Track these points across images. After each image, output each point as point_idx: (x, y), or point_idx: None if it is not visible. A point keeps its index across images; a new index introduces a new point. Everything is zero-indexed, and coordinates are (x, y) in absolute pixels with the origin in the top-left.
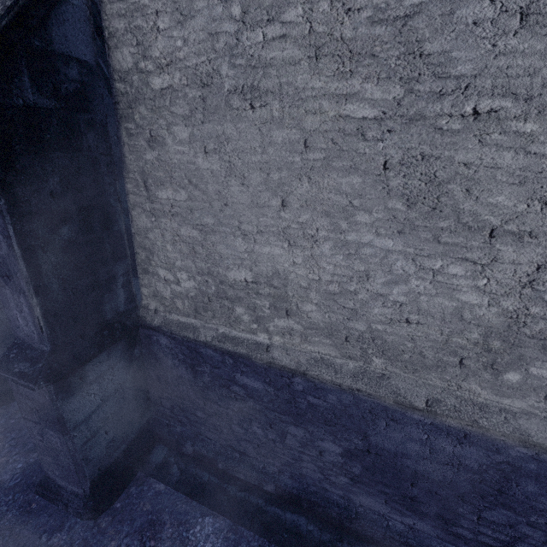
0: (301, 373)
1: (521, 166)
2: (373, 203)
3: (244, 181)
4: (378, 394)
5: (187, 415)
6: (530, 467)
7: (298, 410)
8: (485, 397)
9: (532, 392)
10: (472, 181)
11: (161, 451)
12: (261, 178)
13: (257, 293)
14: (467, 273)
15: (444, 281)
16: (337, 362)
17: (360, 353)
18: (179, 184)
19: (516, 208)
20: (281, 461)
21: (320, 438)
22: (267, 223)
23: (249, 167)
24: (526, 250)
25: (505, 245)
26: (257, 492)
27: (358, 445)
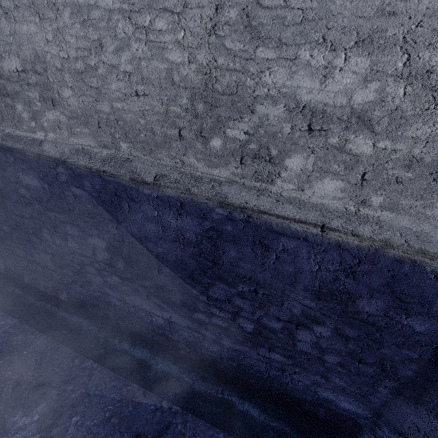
0: (62, 161)
1: None
2: None
3: None
4: (119, 174)
5: None
6: (228, 230)
7: (69, 206)
8: (201, 170)
9: (231, 158)
10: None
11: None
12: None
13: (28, 84)
14: (169, 26)
15: (154, 40)
16: (94, 151)
17: (111, 139)
18: None
19: None
20: (72, 270)
21: (90, 235)
22: None
23: None
24: None
25: None
26: (54, 302)
27: (115, 236)
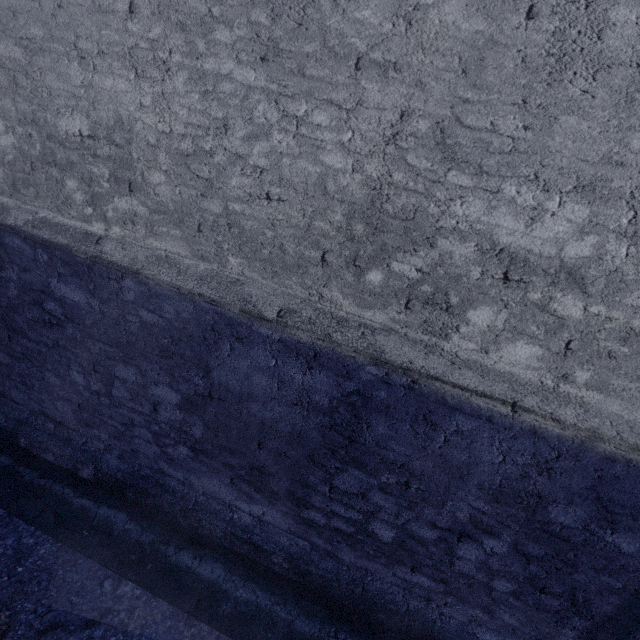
0: (133, 271)
1: None
2: (236, 14)
3: None
4: (223, 301)
5: None
6: (380, 397)
7: (129, 336)
8: (347, 309)
9: (393, 299)
10: None
11: None
12: None
13: (95, 155)
14: (332, 122)
15: (308, 135)
16: (185, 263)
17: (214, 250)
18: None
19: (382, 29)
20: (109, 431)
21: (155, 382)
22: (110, 39)
23: None
24: (390, 90)
25: (371, 82)
26: (68, 481)
27: (199, 387)
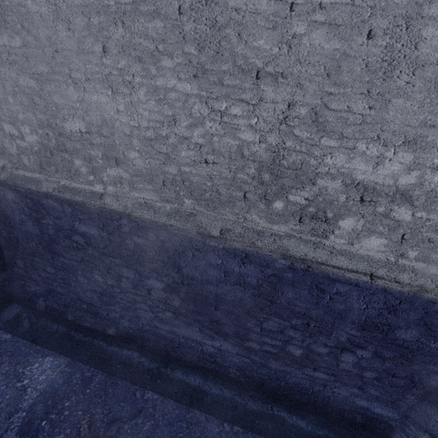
0: (126, 214)
1: (273, 12)
2: (174, 48)
3: (69, 26)
4: (185, 227)
5: (39, 273)
6: (288, 276)
7: (128, 252)
8: (262, 225)
9: (291, 217)
10: (241, 26)
11: (15, 309)
12: (84, 22)
13: (91, 144)
14: (243, 113)
15: (228, 122)
16: (157, 205)
17: (174, 196)
18: (13, 29)
19: (272, 52)
20: (121, 306)
21: (147, 277)
22: (92, 70)
23: (73, 11)
24: (280, 90)
25: (267, 86)
26: (101, 337)
27: (175, 278)
